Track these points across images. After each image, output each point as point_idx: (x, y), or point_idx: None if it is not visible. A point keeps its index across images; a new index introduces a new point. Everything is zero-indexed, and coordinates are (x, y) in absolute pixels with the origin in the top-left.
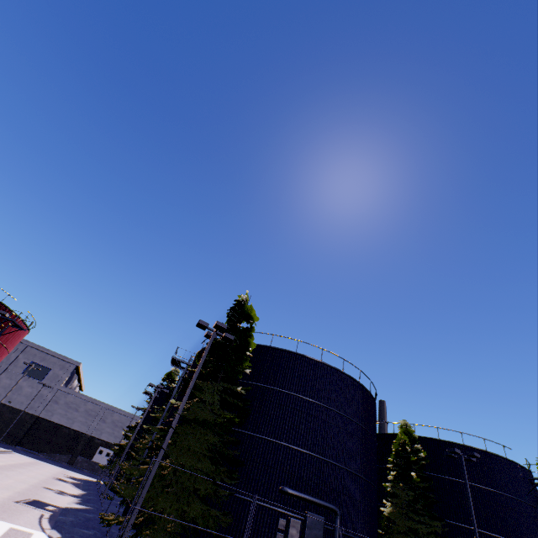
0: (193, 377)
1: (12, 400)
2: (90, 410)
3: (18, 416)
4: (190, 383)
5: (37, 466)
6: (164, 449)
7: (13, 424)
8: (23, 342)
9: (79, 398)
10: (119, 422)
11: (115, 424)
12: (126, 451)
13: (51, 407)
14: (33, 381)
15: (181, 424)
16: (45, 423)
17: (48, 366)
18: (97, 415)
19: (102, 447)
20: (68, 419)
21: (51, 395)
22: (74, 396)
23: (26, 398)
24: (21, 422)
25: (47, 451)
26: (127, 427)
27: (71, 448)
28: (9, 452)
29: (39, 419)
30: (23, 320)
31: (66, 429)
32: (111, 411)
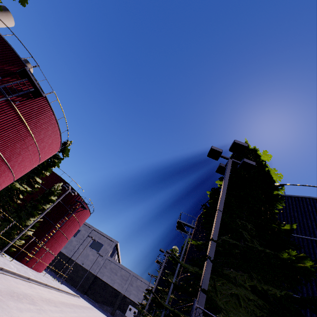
0: (220, 199)
1: (84, 263)
2: (123, 275)
3: (86, 273)
4: (217, 206)
5: (90, 310)
6: (205, 292)
7: (83, 278)
8: (90, 227)
9: (117, 266)
10: (140, 287)
11: (138, 288)
12: (146, 308)
13: (102, 270)
14: (94, 251)
15: (216, 261)
16: (99, 281)
17: (101, 243)
18: (127, 280)
19: (130, 305)
20: (111, 279)
21: (103, 262)
22: (114, 264)
23: (90, 262)
24: (87, 278)
25: (100, 302)
26: (145, 290)
27: (113, 302)
28: (77, 296)
29: (96, 277)
30: (87, 204)
31: (110, 288)
32: (135, 278)
